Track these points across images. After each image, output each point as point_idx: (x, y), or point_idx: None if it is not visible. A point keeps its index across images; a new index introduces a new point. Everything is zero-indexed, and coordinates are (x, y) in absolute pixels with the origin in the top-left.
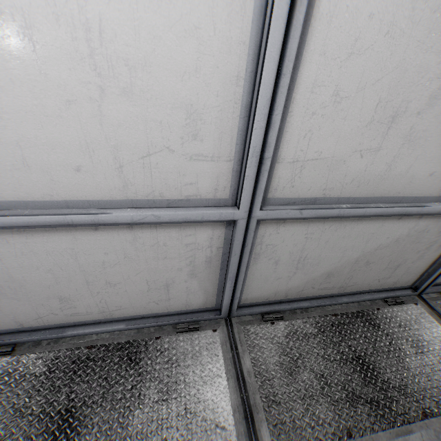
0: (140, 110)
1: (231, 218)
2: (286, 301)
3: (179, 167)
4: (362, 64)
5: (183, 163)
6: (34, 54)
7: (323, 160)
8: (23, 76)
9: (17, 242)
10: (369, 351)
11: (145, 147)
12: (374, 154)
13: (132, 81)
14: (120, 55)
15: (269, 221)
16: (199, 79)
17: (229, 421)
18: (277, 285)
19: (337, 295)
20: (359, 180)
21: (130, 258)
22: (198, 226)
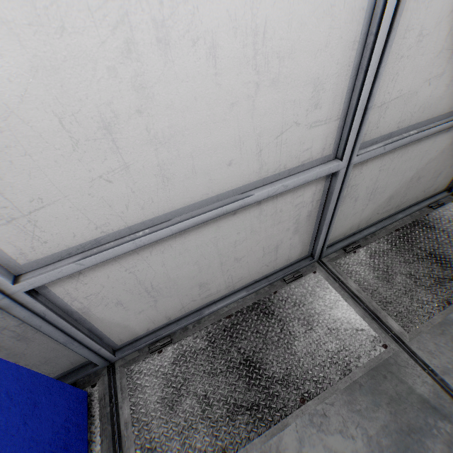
0: (281, 95)
1: (335, 170)
2: (357, 232)
3: (301, 137)
4: (441, 1)
5: (304, 133)
6: (214, 69)
7: (402, 97)
8: (203, 92)
9: (177, 245)
10: (435, 247)
11: (279, 127)
12: (438, 79)
13: (280, 71)
14: (274, 50)
15: (356, 164)
16: (327, 53)
17: (363, 325)
18: (353, 220)
19: (393, 214)
20: (424, 106)
21: (254, 232)
22: (306, 186)
